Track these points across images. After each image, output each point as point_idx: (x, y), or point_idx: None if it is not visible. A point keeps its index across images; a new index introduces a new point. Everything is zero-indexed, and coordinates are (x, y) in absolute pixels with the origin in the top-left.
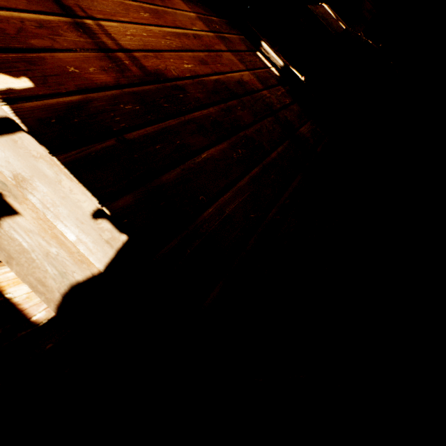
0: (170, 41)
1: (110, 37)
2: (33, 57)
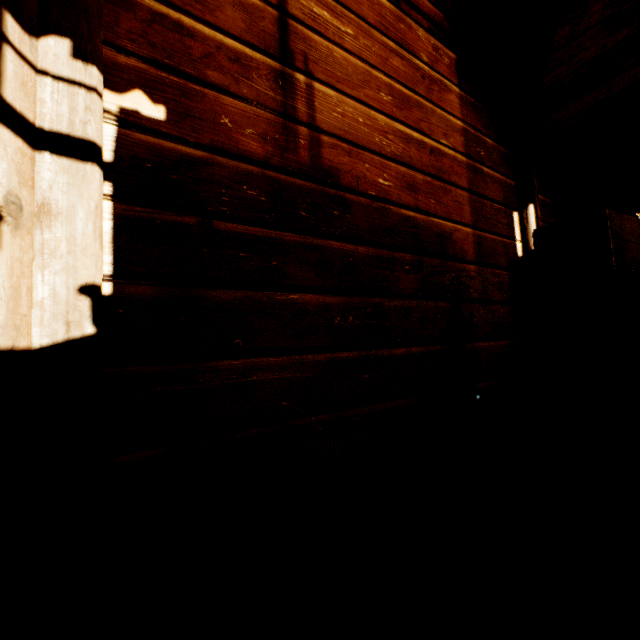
0: (389, 142)
1: (309, 105)
2: (195, 89)
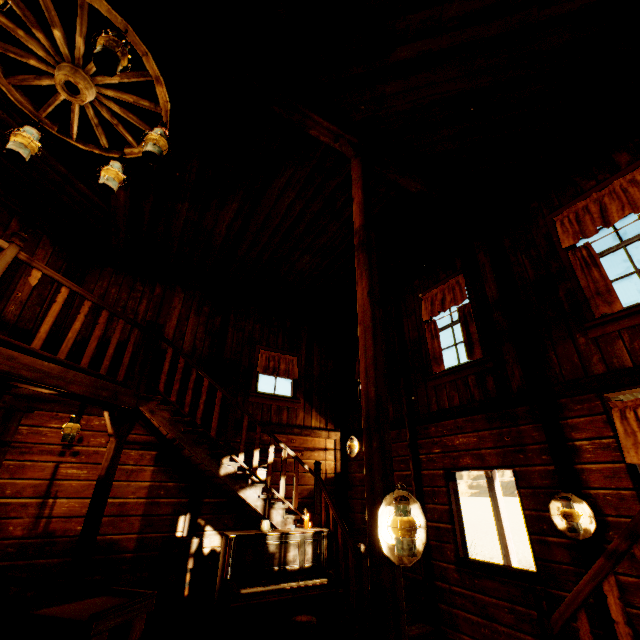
0: None
1: (52, 509)
2: (4, 521)
